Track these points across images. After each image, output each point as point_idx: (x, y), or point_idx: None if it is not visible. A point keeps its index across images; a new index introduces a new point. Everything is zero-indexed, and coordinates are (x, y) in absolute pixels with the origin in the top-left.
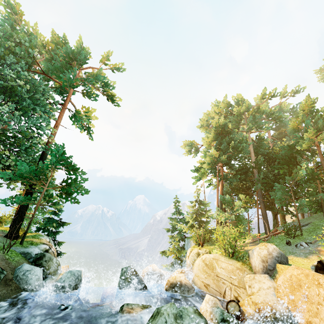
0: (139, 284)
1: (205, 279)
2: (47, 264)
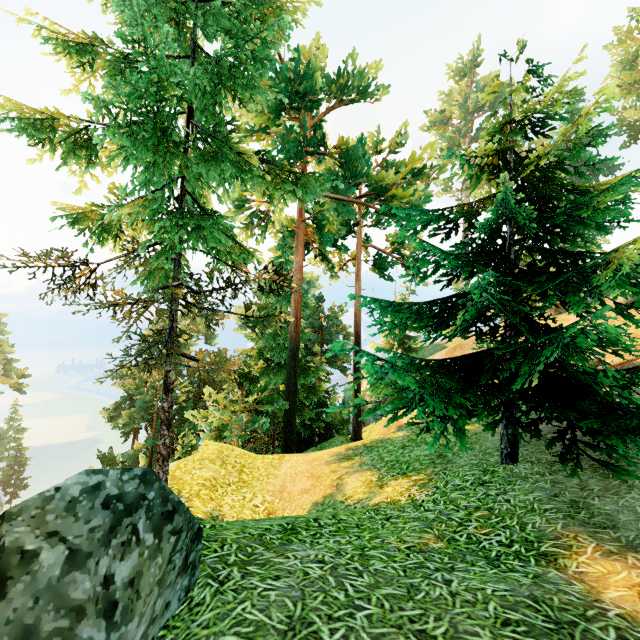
0: None
1: None
2: None
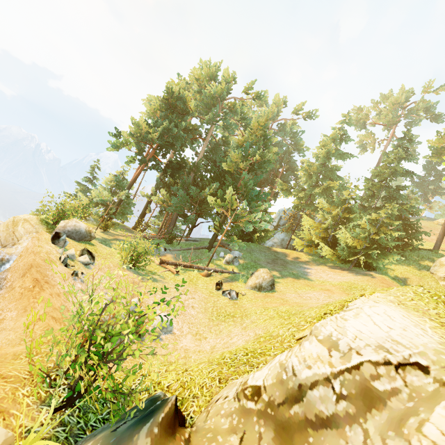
0: None
1: (3, 232)
2: None
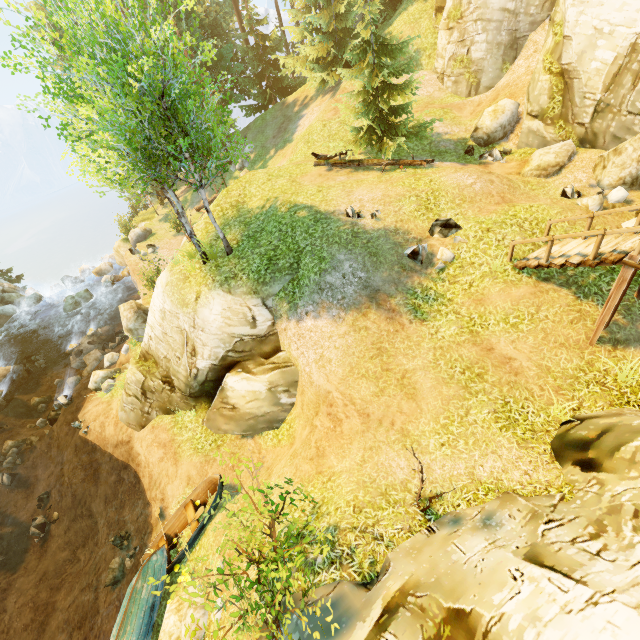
0: (77, 282)
1: (119, 259)
2: (11, 299)
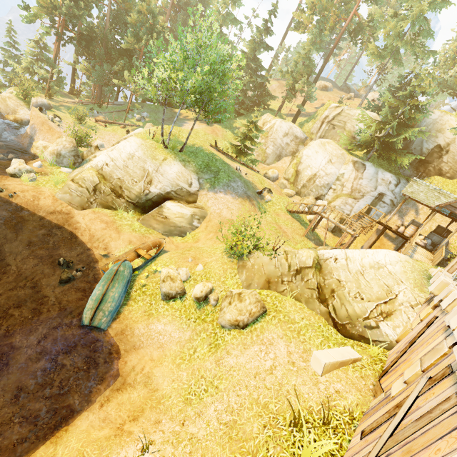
0: None
1: (0, 105)
2: None
